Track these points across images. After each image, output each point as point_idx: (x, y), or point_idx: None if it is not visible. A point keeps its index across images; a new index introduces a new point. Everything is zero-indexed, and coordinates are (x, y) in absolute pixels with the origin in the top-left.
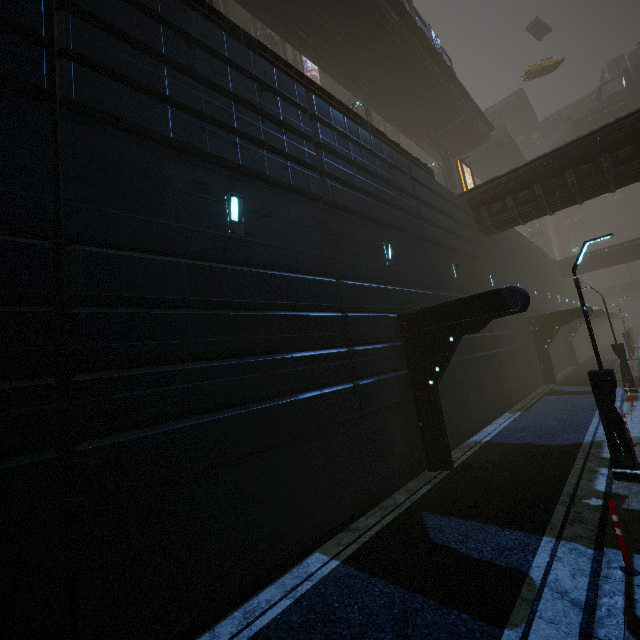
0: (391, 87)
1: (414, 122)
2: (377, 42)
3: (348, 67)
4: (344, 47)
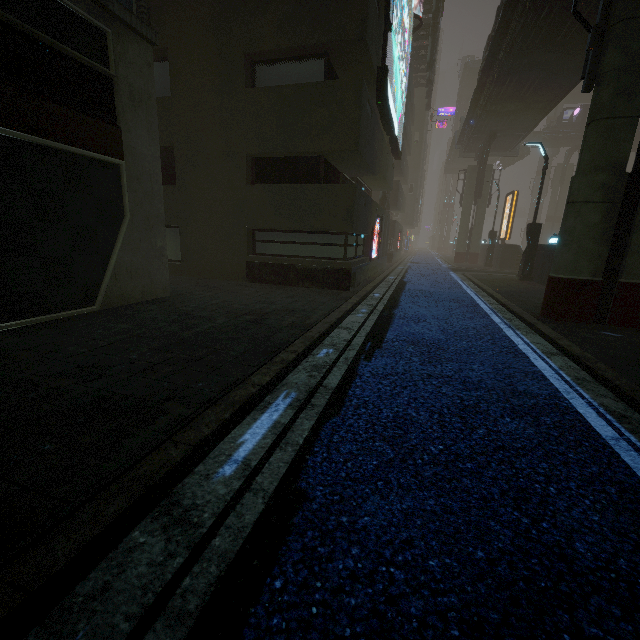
0: (523, 92)
1: (493, 121)
2: (574, 58)
3: (524, 61)
4: (550, 45)
